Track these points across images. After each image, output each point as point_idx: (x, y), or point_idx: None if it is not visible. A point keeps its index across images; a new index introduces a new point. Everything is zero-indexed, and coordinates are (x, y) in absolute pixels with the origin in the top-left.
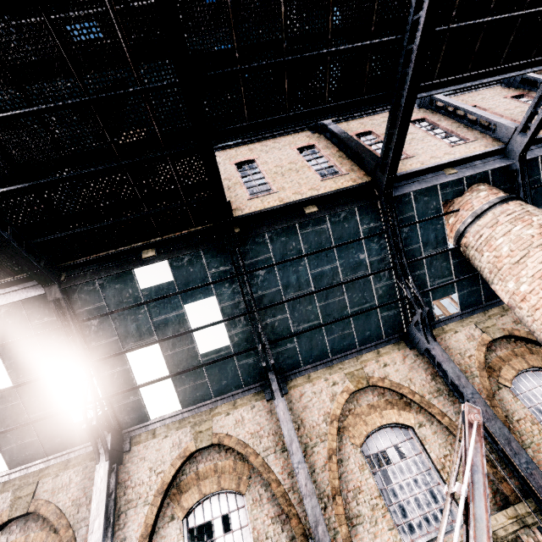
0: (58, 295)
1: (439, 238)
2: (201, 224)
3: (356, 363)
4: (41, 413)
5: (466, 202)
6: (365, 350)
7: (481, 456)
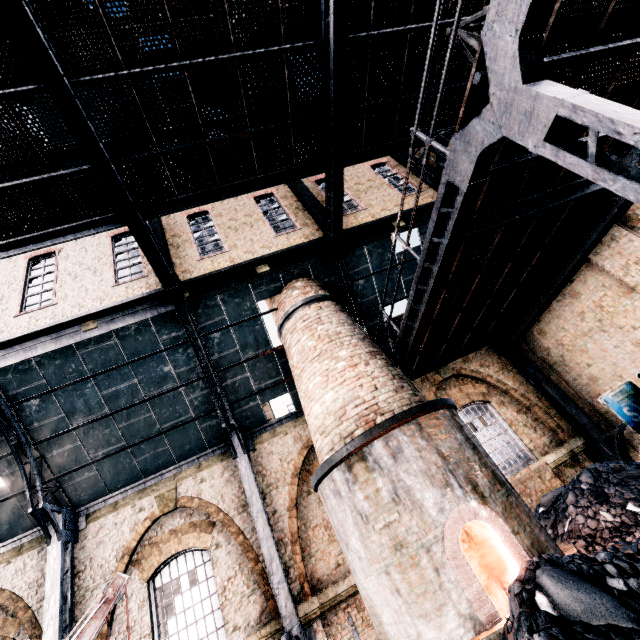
0: None
1: (260, 339)
2: None
3: (173, 482)
4: None
5: (282, 301)
6: (186, 465)
7: (92, 635)
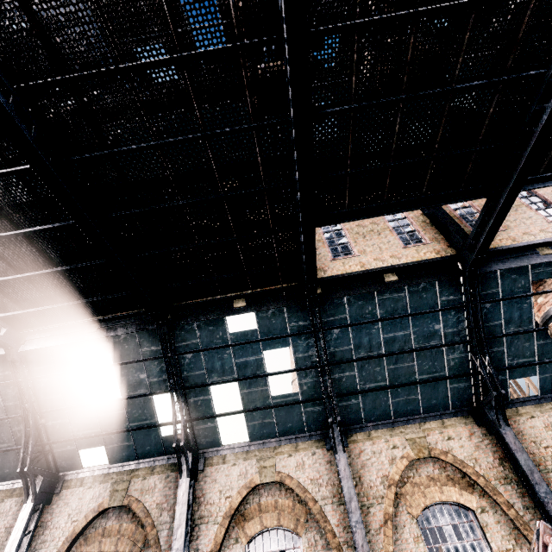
0: (166, 332)
1: (524, 317)
2: (287, 282)
3: (419, 430)
4: (139, 424)
5: None
6: (429, 417)
7: None
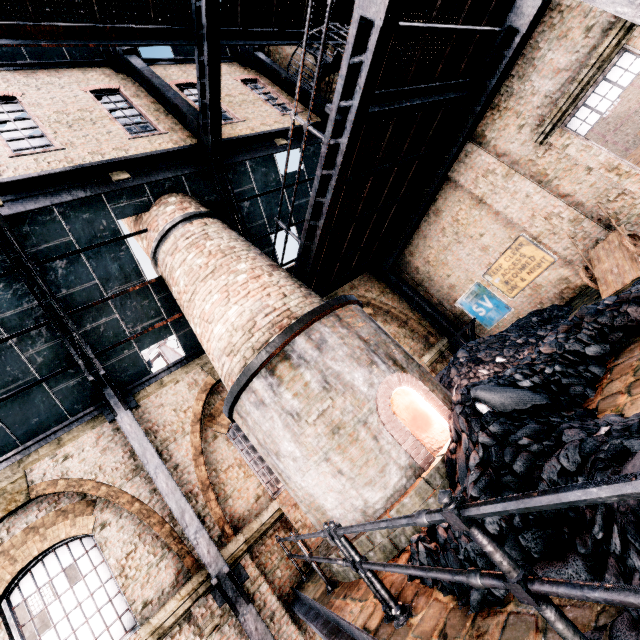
0: None
1: (128, 269)
2: None
3: (17, 470)
4: None
5: (153, 220)
6: (36, 444)
7: None
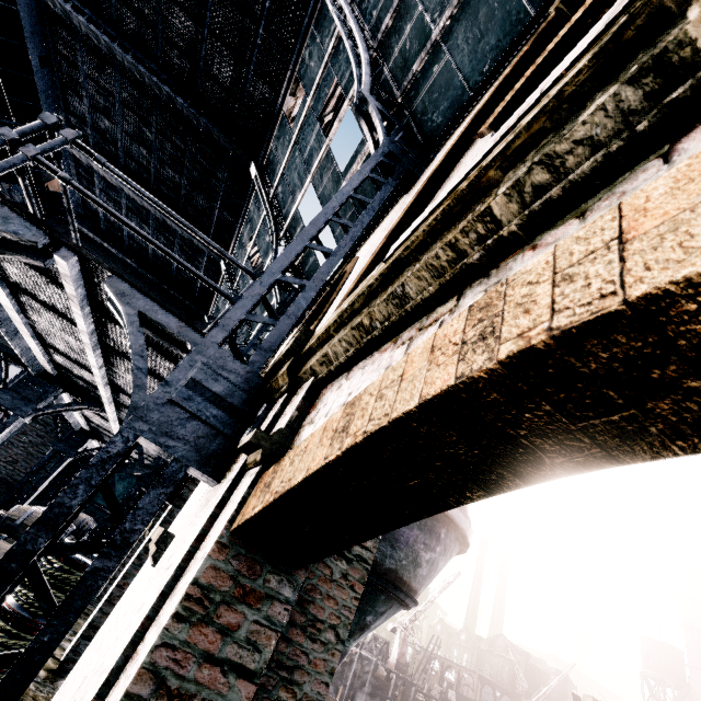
0: (255, 172)
1: None
2: None
3: None
4: None
5: None
6: None
7: None
